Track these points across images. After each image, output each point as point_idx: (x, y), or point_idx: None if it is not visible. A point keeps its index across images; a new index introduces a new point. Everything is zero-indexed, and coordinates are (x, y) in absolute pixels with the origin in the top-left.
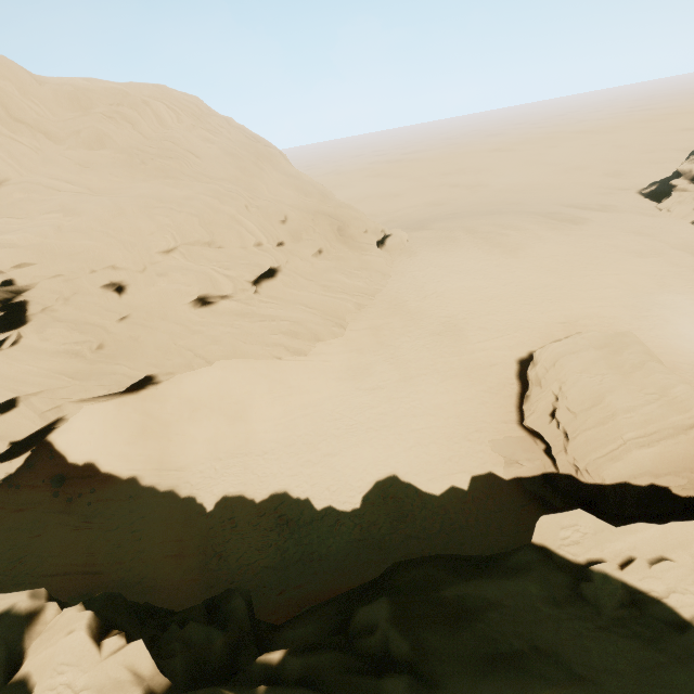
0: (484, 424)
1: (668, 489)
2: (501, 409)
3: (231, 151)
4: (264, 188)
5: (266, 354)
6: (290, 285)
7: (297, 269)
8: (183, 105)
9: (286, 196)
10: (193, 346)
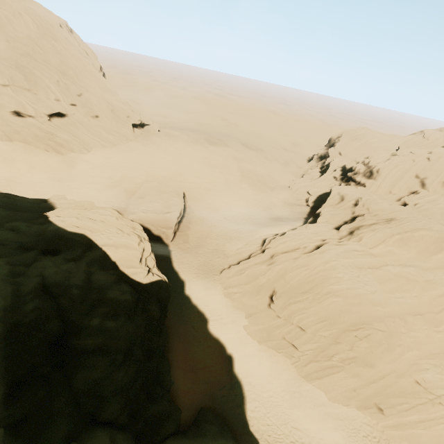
0: (115, 200)
1: (151, 231)
2: (127, 198)
3: (62, 53)
4: (75, 76)
5: (41, 147)
6: (71, 124)
7: (79, 119)
8: (43, 22)
9: (87, 85)
10: (5, 131)
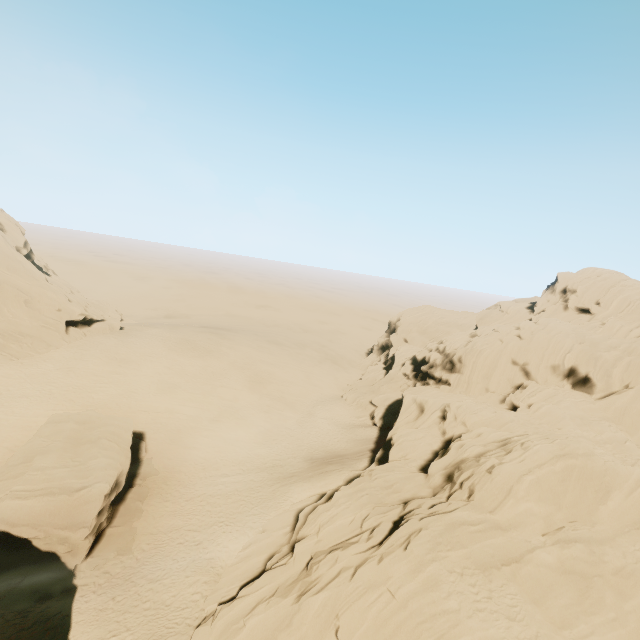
0: None
1: (31, 541)
2: (2, 464)
3: None
4: None
5: None
6: None
7: None
8: None
9: None
10: None
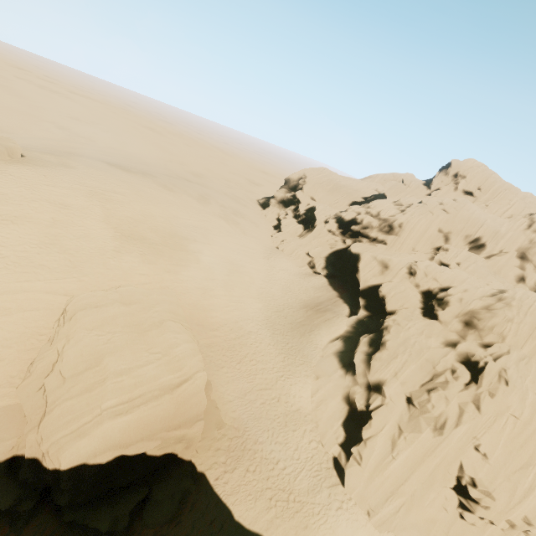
0: None
1: (144, 453)
2: (4, 368)
3: None
4: None
5: None
6: None
7: None
8: None
9: None
10: None
